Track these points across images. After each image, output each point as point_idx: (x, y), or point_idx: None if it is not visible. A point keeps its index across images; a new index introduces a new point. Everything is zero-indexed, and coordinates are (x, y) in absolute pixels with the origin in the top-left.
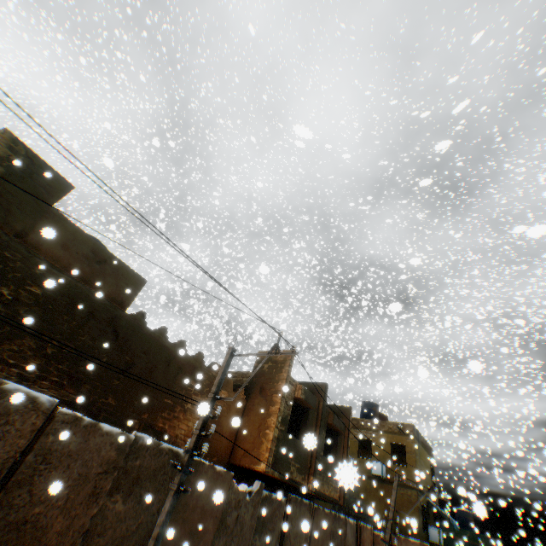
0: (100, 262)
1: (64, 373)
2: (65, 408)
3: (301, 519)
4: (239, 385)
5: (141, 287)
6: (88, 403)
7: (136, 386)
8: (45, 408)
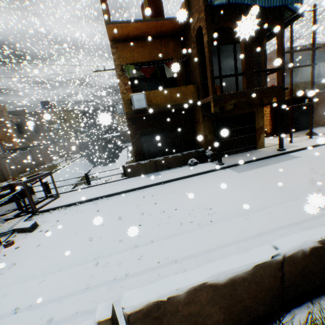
0: None
1: None
2: None
3: (37, 152)
4: None
5: None
6: None
7: None
8: None
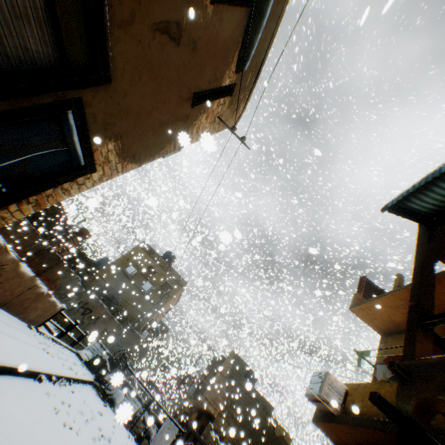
0: (257, 398)
1: None
2: None
3: None
4: None
5: (272, 410)
6: None
7: None
8: None
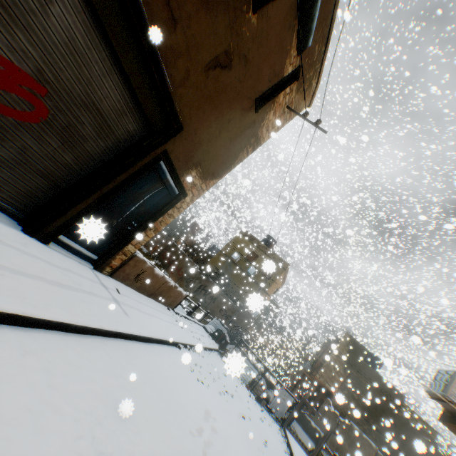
0: (382, 384)
1: (375, 434)
2: (379, 451)
3: None
4: None
5: (402, 400)
6: (386, 452)
7: (407, 455)
8: (373, 447)
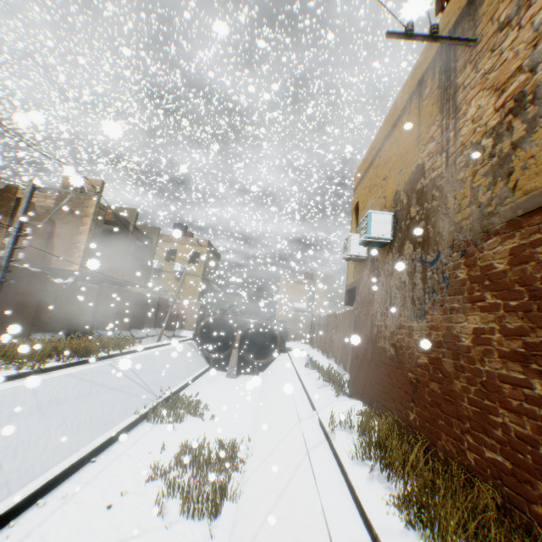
0: None
1: None
2: None
3: (113, 297)
4: (44, 206)
5: None
6: None
7: None
8: None
